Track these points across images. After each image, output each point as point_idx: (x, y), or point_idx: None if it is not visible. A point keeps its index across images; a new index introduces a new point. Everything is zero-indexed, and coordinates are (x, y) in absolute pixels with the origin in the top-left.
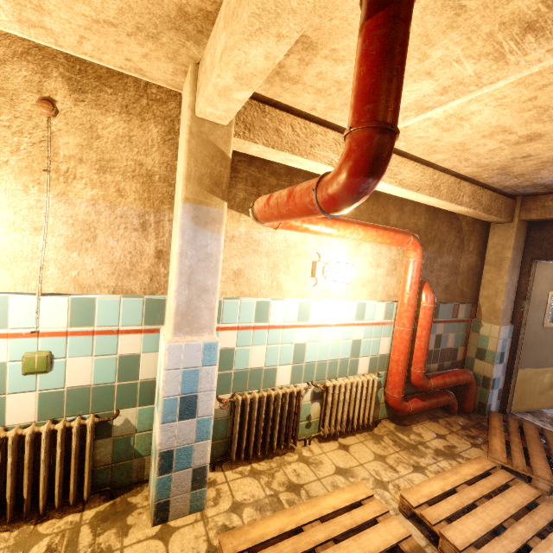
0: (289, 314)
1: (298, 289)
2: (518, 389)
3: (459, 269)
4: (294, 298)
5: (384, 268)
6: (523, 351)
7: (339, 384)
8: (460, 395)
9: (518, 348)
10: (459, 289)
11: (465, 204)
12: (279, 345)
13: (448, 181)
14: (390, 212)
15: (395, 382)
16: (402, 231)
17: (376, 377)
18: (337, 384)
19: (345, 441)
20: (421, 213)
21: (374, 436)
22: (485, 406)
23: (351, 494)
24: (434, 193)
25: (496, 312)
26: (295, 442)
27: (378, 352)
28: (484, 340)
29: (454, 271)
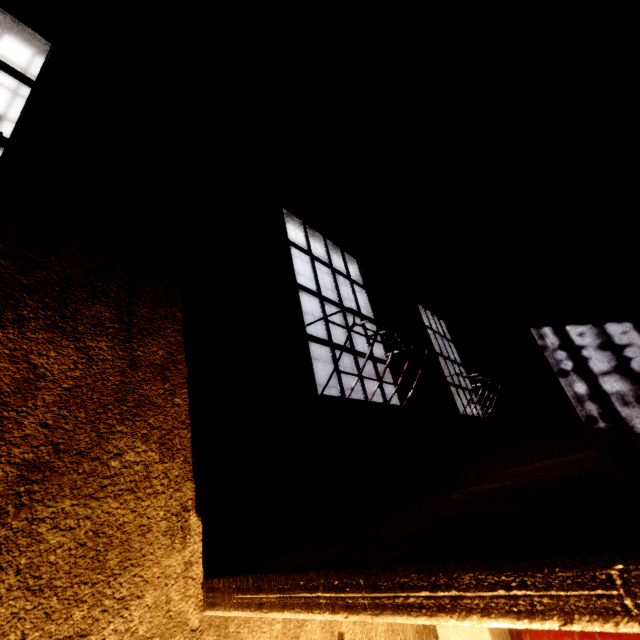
0: None
1: None
2: None
3: None
4: None
5: None
6: None
7: None
8: None
9: None
10: None
11: None
12: None
13: None
14: None
15: None
16: None
17: None
18: None
19: None
20: None
21: None
22: None
23: None
24: None
25: None
26: None
27: None
28: None
29: None
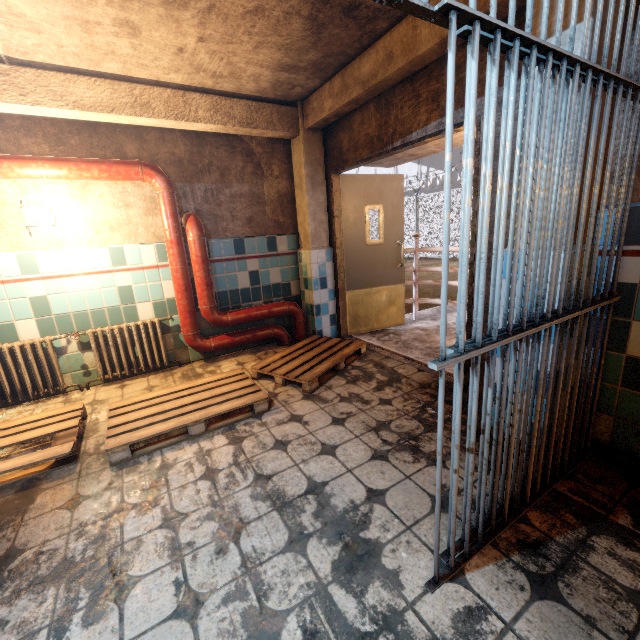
0: (7, 269)
1: (11, 242)
2: (352, 311)
3: (264, 198)
4: (8, 252)
5: (138, 207)
6: (347, 273)
7: (99, 330)
8: (293, 327)
9: (340, 271)
10: (272, 221)
11: (204, 120)
12: (6, 300)
13: (162, 96)
14: (123, 144)
15: (182, 321)
16: (123, 161)
17: (156, 319)
18: (98, 331)
19: (130, 382)
20: (176, 140)
21: (168, 374)
22: (315, 333)
23: (57, 411)
24: (142, 111)
25: (307, 237)
26: (60, 388)
27: (163, 296)
28: (305, 268)
29: (256, 201)
